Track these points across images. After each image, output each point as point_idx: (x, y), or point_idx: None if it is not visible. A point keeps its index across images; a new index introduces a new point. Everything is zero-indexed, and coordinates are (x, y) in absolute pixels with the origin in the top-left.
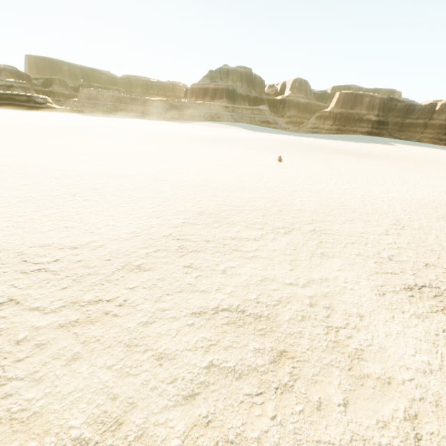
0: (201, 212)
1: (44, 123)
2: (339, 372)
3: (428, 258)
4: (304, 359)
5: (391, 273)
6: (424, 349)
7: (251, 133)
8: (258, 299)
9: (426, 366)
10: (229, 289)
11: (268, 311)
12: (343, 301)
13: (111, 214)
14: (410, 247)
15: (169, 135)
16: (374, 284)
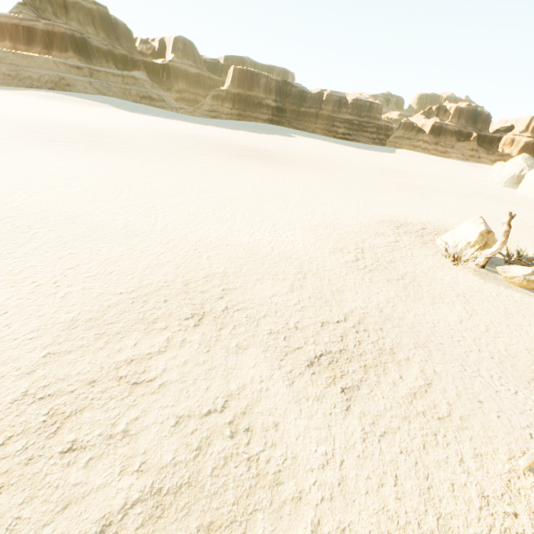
0: (73, 321)
1: None
2: (263, 514)
3: (323, 315)
4: (232, 521)
5: (297, 349)
6: (322, 438)
7: (129, 117)
8: (176, 458)
9: (325, 458)
10: (137, 462)
11: (189, 472)
12: (260, 412)
13: None
14: (310, 303)
15: None
16: (285, 372)
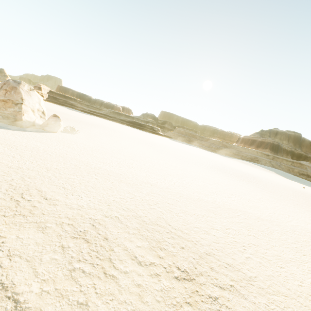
0: (139, 216)
1: (145, 139)
2: None
3: None
4: None
5: None
6: None
7: (282, 179)
8: None
9: None
10: (49, 287)
11: None
12: None
13: (91, 191)
14: None
15: (205, 161)
16: None
